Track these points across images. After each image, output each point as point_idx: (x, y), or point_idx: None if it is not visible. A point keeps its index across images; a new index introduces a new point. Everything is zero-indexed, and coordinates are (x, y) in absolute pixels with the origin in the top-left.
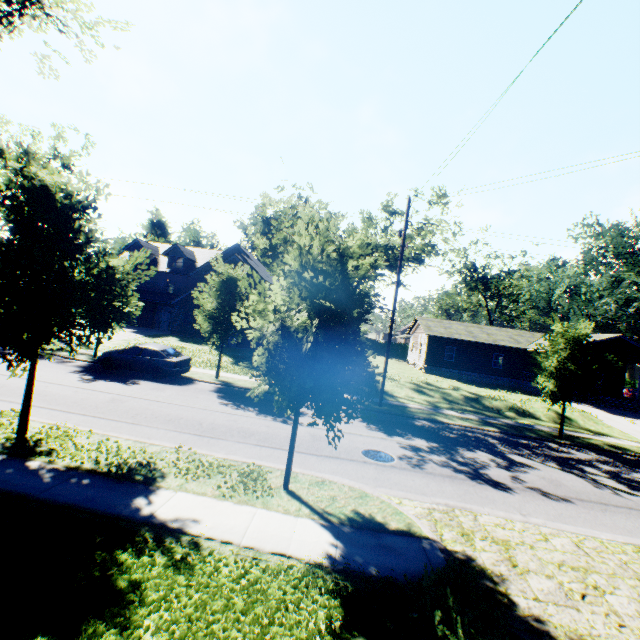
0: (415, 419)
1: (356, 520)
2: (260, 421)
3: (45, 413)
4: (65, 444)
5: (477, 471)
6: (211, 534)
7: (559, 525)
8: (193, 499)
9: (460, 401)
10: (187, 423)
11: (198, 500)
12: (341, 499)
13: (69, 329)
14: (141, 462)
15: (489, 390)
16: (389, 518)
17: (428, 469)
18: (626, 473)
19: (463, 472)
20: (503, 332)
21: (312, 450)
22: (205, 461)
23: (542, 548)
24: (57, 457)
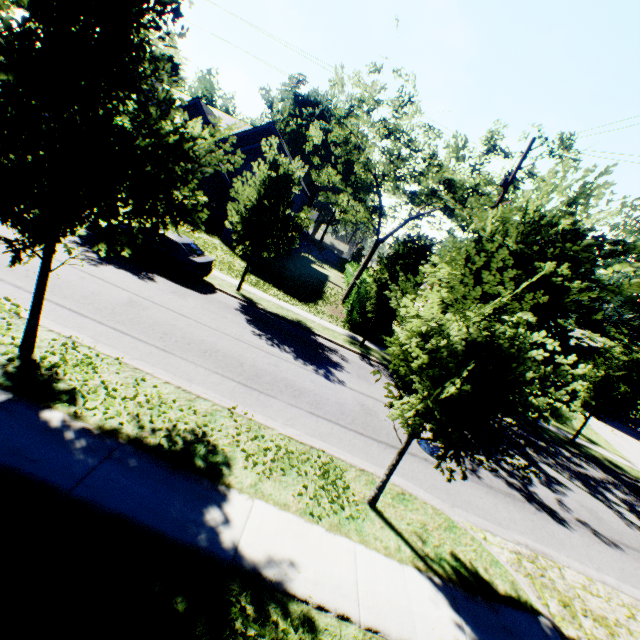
0: None
1: (462, 574)
2: (302, 371)
3: (50, 310)
4: (89, 380)
5: (527, 488)
6: (320, 598)
7: (631, 590)
8: (277, 517)
9: None
10: (226, 361)
11: (283, 520)
12: (433, 531)
13: (108, 219)
14: (196, 433)
15: None
16: (491, 572)
17: (486, 480)
18: (637, 505)
19: (517, 489)
20: None
21: (369, 431)
22: (268, 439)
23: (638, 634)
24: (84, 406)
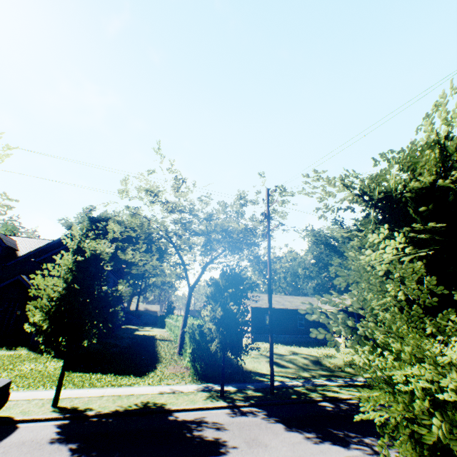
0: (316, 402)
1: None
2: None
3: None
4: None
5: None
6: None
7: None
8: None
9: (310, 365)
10: None
11: None
12: None
13: None
14: None
15: (313, 349)
16: None
17: None
18: None
19: None
20: (296, 299)
21: None
22: None
23: None
24: None
